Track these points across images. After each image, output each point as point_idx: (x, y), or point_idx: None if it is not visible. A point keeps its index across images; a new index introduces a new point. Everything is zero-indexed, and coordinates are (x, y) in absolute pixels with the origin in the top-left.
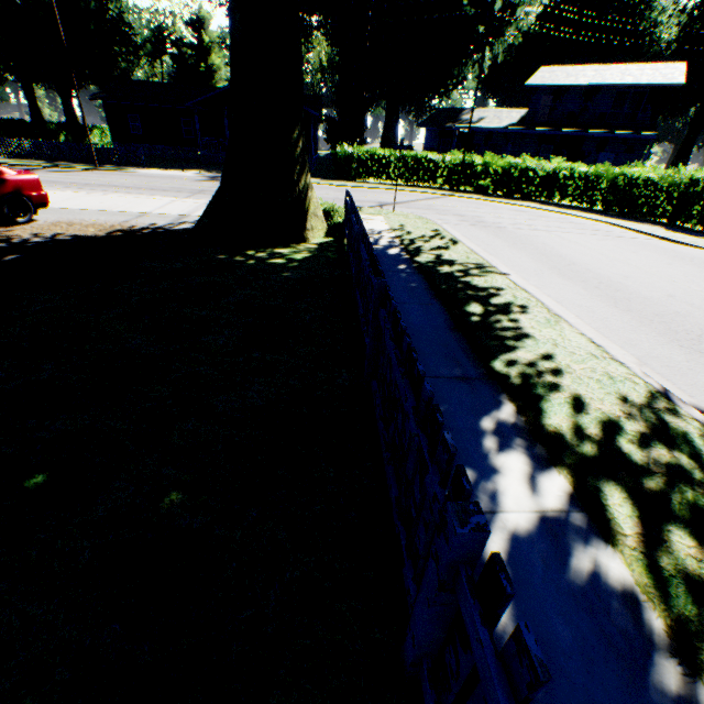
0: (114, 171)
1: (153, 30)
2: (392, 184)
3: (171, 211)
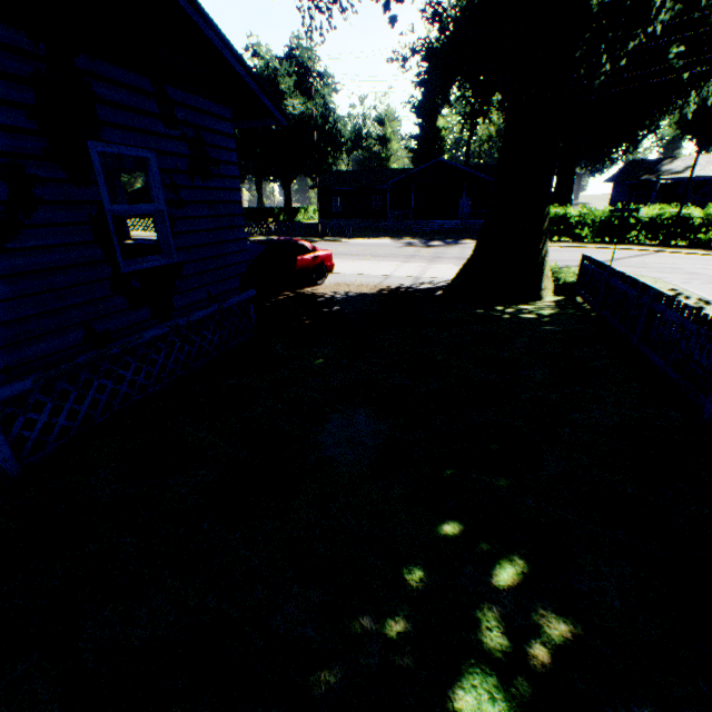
0: (332, 241)
1: (354, 131)
2: (581, 241)
3: (404, 274)
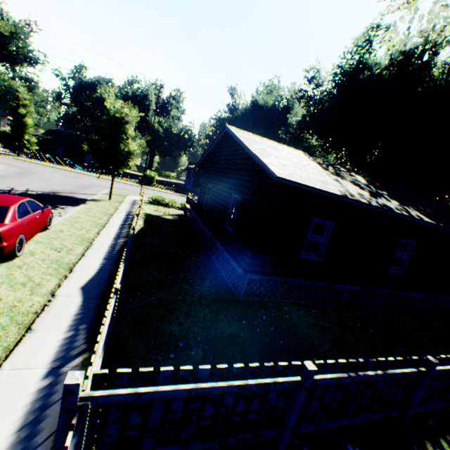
0: None
1: None
2: None
3: None
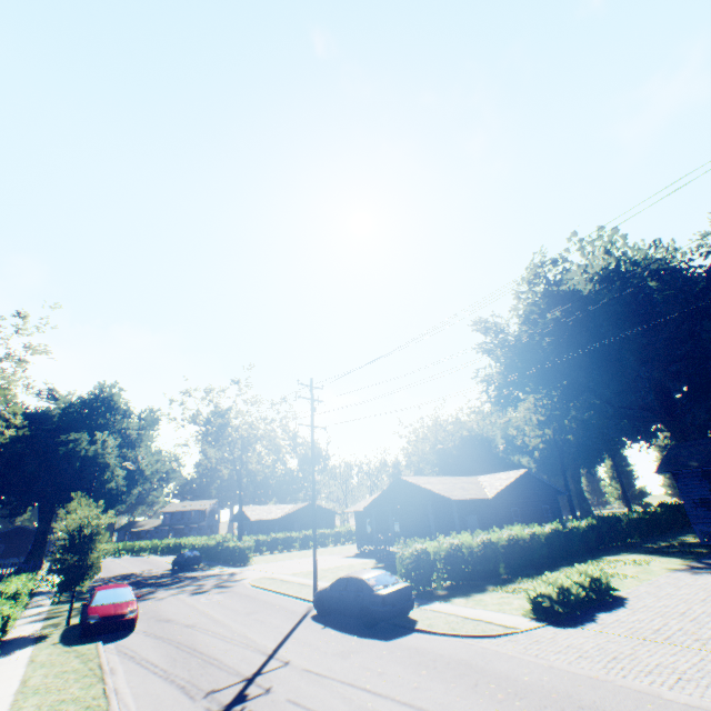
0: None
1: None
2: None
3: None
